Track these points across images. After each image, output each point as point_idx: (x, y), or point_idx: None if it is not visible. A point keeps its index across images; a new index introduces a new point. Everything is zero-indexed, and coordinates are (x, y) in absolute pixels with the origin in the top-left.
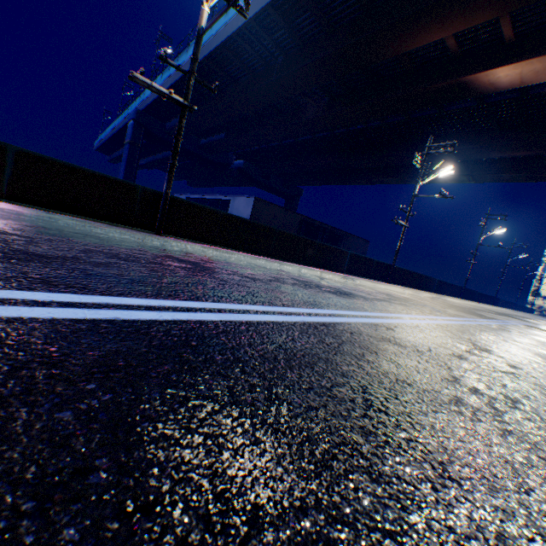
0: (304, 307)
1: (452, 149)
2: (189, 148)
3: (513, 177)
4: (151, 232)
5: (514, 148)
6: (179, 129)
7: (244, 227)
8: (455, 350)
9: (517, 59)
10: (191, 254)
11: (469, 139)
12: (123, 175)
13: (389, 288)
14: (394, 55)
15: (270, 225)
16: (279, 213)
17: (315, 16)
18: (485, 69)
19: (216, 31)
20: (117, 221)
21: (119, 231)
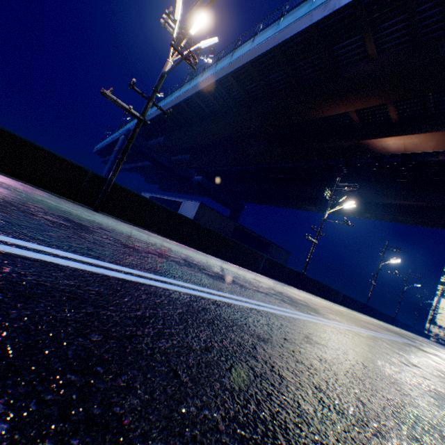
0: (138, 269)
1: (354, 189)
2: (162, 161)
3: (405, 220)
4: (90, 208)
5: (404, 197)
6: (133, 134)
7: (175, 218)
8: (270, 334)
9: (400, 133)
10: (98, 223)
11: (371, 186)
12: (106, 172)
13: (291, 290)
14: (313, 118)
15: (210, 226)
16: (218, 218)
17: (260, 86)
18: (378, 137)
19: (193, 86)
20: (63, 194)
21: (53, 199)
